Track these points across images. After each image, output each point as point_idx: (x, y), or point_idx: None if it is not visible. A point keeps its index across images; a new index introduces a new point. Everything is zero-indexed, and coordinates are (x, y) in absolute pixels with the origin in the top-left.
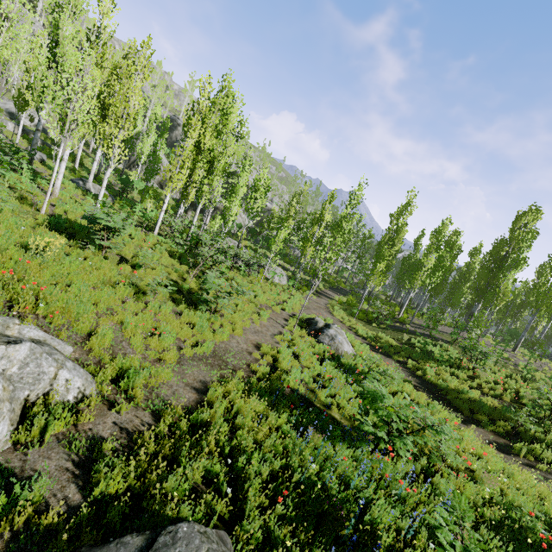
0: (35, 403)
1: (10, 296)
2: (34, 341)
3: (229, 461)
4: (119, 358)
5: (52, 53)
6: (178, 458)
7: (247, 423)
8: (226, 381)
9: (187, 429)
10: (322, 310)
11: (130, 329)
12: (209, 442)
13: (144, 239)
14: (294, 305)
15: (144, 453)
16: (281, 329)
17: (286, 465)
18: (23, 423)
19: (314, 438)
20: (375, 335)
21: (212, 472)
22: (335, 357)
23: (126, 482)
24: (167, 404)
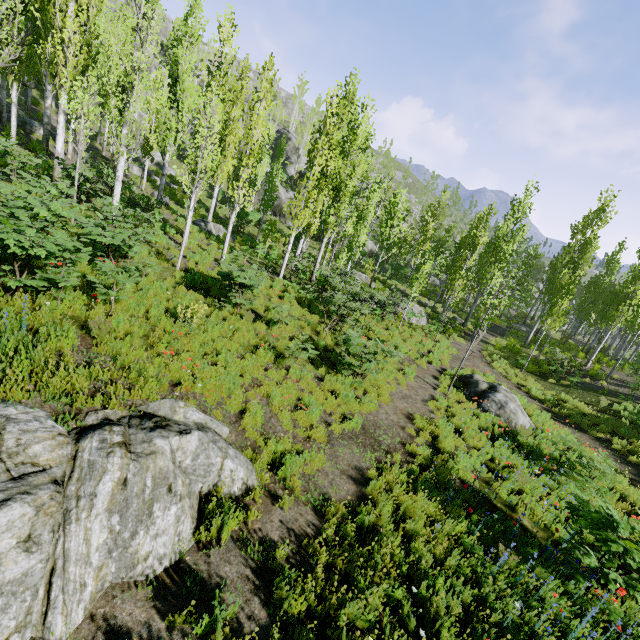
0: (209, 497)
1: (171, 375)
2: (198, 427)
3: (414, 590)
4: (272, 440)
5: (172, 92)
6: (351, 572)
7: (421, 531)
8: (383, 468)
9: (354, 534)
10: (476, 361)
11: (277, 404)
12: (381, 555)
13: (270, 285)
14: (442, 356)
15: (316, 563)
16: (432, 391)
17: (478, 596)
18: (201, 518)
19: (507, 560)
20: (556, 396)
21: (393, 597)
22: (508, 432)
23: (305, 600)
24: (327, 497)
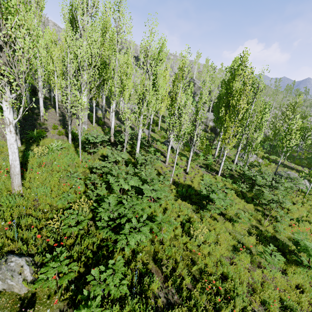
0: None
1: (208, 298)
2: None
3: None
4: None
5: (153, 87)
6: None
7: None
8: None
9: None
10: None
11: None
12: None
13: (215, 182)
14: None
15: None
16: None
17: None
18: None
19: None
20: None
21: None
22: None
23: None
24: None
